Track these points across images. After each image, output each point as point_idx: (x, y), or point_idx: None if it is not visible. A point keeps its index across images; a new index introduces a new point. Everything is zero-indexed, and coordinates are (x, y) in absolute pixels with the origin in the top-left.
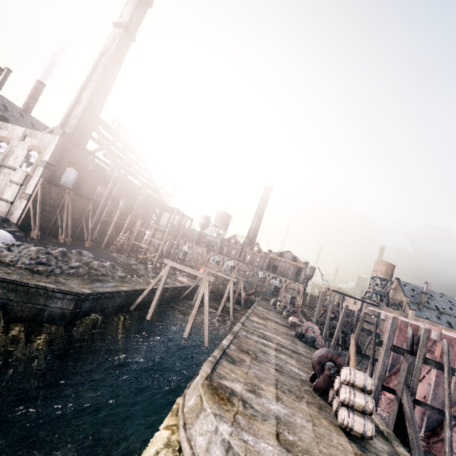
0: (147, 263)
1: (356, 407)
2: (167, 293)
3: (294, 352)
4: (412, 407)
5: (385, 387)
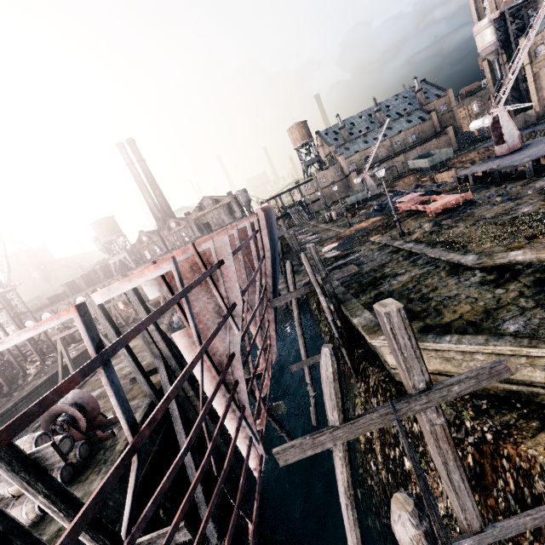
0: (4, 386)
1: (18, 494)
2: (21, 410)
3: (127, 375)
4: (166, 378)
5: (153, 371)
